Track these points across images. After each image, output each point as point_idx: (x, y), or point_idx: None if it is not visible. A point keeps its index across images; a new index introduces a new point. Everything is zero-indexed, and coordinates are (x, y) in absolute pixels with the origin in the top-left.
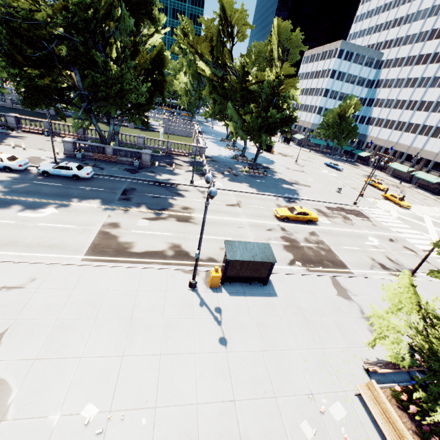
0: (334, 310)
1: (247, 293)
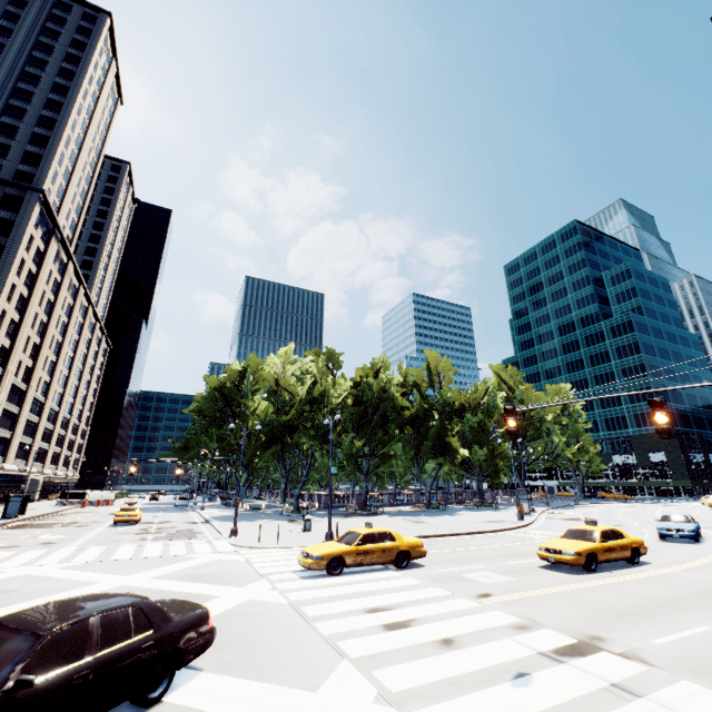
0: None
1: None
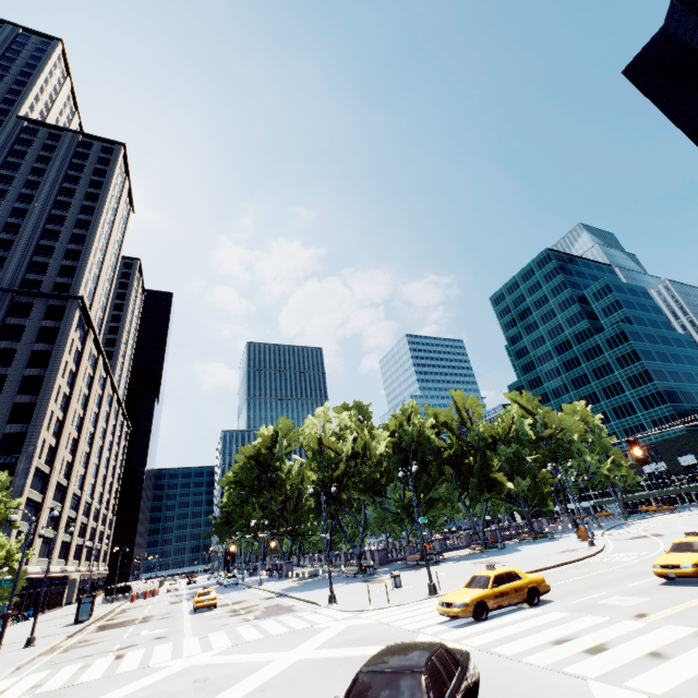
0: None
1: (70, 624)
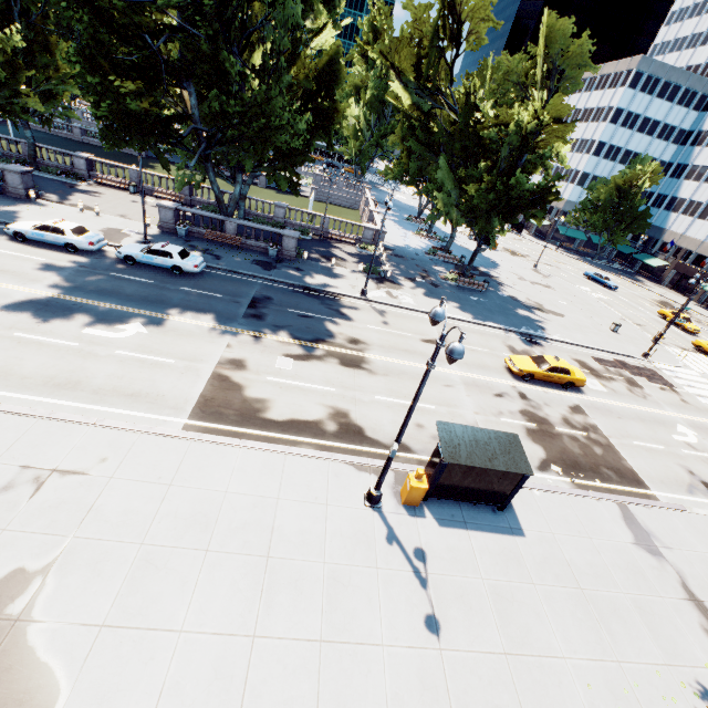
0: (632, 576)
1: (469, 523)
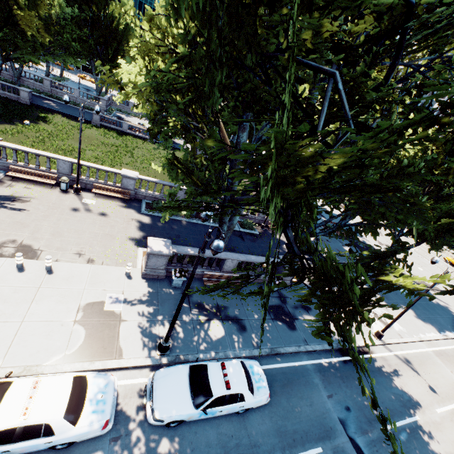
0: None
1: None
